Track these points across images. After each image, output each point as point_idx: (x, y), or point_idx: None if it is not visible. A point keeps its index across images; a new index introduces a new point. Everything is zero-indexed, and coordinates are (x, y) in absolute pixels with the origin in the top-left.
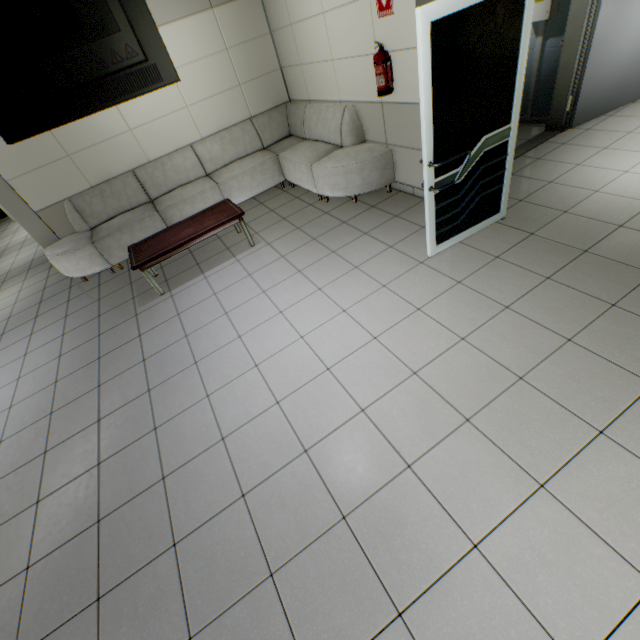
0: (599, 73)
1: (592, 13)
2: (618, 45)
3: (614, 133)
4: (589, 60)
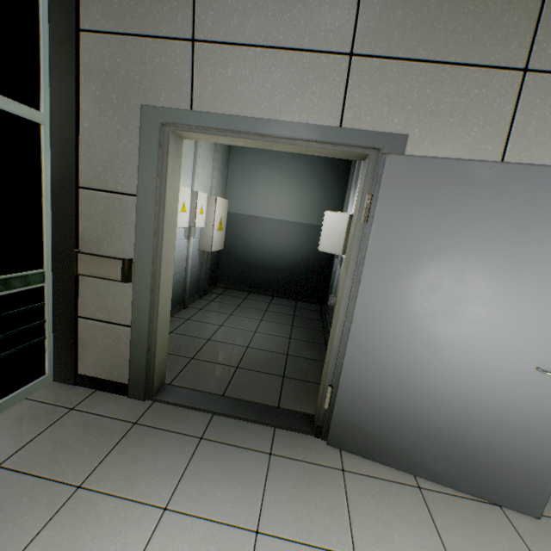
0: (381, 383)
1: (358, 277)
2: (422, 359)
3: (340, 522)
4: (352, 346)
